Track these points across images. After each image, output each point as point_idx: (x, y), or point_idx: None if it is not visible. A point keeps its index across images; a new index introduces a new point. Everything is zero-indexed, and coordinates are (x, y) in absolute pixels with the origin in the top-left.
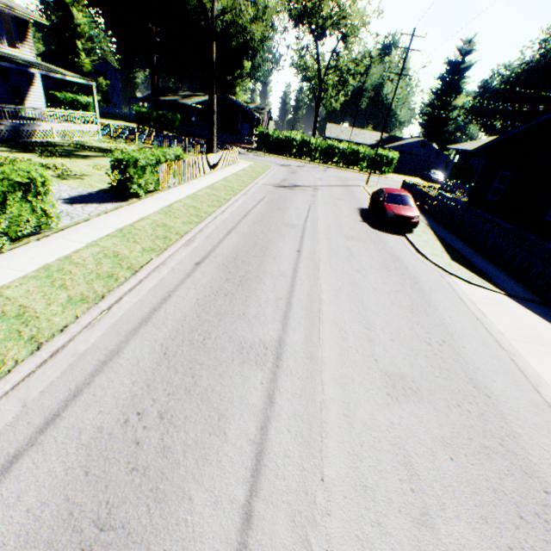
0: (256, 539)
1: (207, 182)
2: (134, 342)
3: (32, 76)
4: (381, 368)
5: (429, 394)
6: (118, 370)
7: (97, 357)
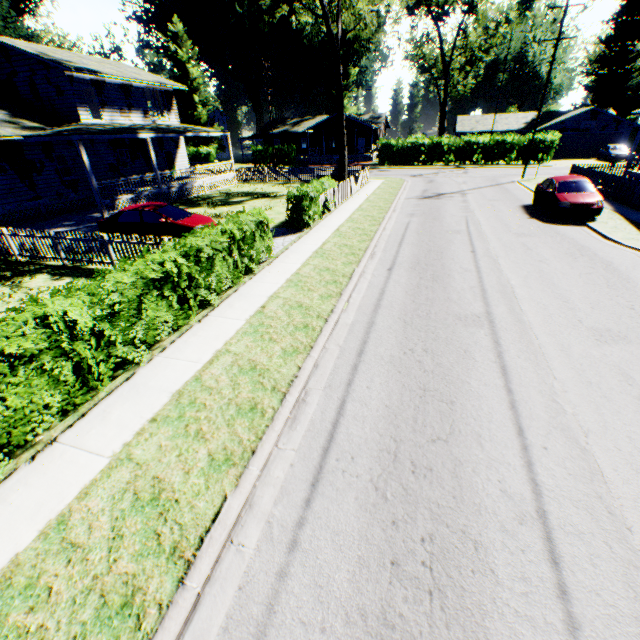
0: (519, 398)
1: (353, 205)
2: (379, 317)
3: (178, 139)
4: (585, 325)
5: (636, 339)
6: (380, 331)
7: (362, 326)
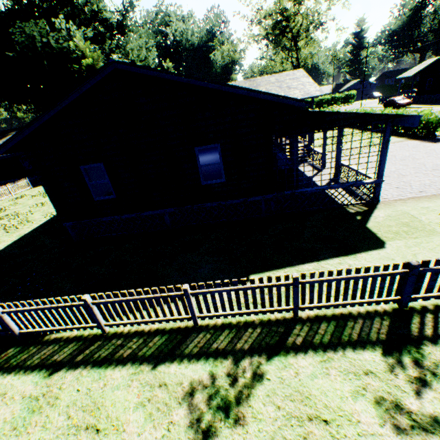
0: None
1: None
2: None
3: None
4: None
5: None
6: None
7: None
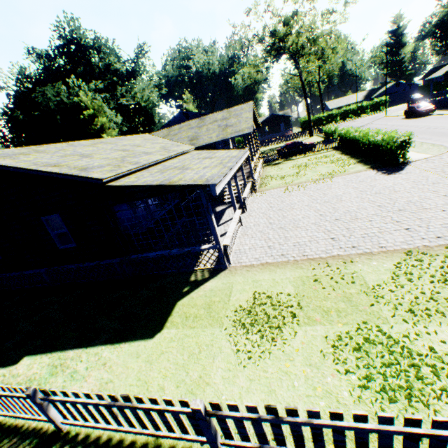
0: None
1: None
2: None
3: None
4: None
5: None
6: None
7: None
